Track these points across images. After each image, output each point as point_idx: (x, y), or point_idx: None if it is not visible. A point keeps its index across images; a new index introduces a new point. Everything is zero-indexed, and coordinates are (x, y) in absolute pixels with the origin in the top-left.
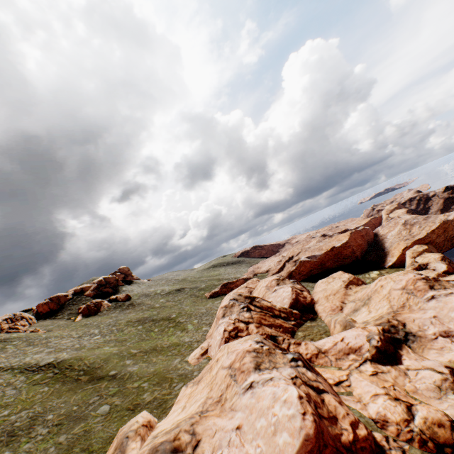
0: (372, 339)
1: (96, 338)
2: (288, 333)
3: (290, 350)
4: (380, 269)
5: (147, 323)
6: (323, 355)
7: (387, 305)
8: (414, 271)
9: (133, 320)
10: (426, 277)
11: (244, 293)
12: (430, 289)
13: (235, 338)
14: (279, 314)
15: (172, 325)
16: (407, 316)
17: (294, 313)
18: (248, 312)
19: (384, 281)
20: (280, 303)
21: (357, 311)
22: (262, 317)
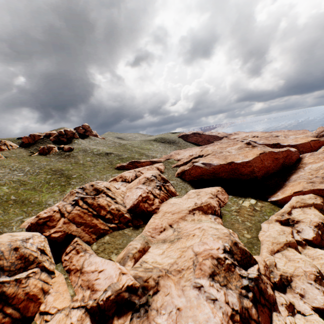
0: (105, 293)
1: (19, 175)
2: (96, 234)
3: (69, 254)
4: (261, 199)
5: (56, 175)
6: (79, 274)
7: (173, 259)
8: (228, 241)
9: (53, 169)
10: (223, 260)
11: (127, 177)
12: (210, 276)
13: (42, 225)
14: (105, 215)
15: (63, 183)
16: (169, 285)
17: (125, 216)
18: (72, 206)
19: (199, 232)
20: (129, 201)
21: (162, 243)
22: (80, 214)
